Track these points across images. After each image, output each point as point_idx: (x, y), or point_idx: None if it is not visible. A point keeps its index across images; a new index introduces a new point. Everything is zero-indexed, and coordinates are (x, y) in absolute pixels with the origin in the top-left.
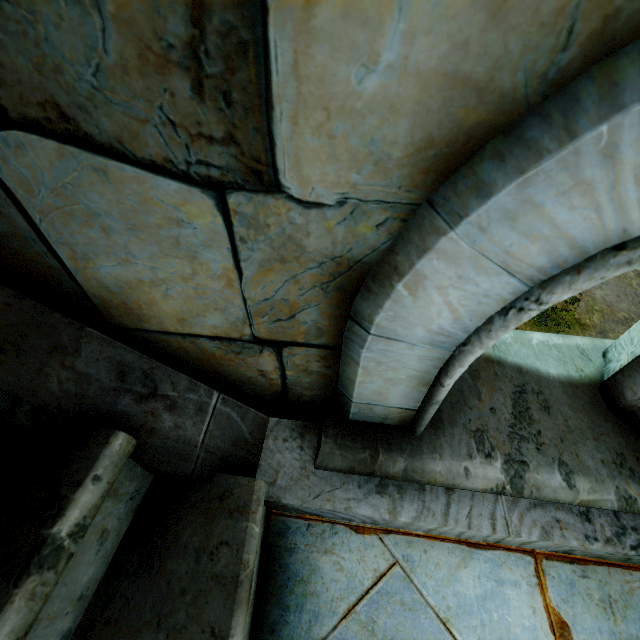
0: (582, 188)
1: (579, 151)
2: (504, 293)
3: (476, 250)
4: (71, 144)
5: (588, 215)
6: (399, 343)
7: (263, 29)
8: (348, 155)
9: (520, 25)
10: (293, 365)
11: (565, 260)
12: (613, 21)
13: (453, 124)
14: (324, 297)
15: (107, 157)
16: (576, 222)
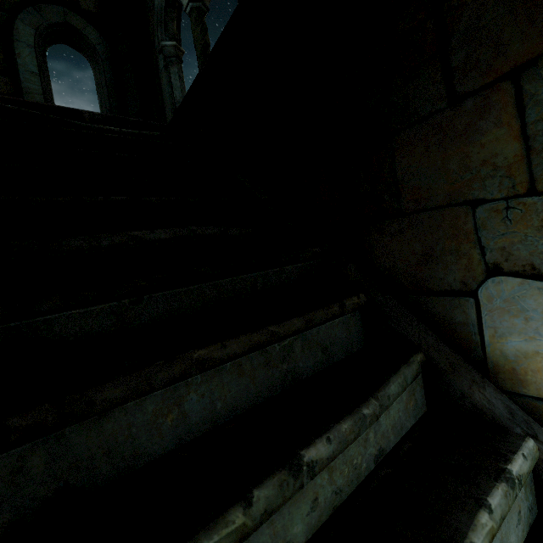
0: None
1: None
2: None
3: None
4: (530, 279)
5: None
6: None
7: None
8: None
9: None
10: None
11: None
12: None
13: None
14: None
15: None
16: None
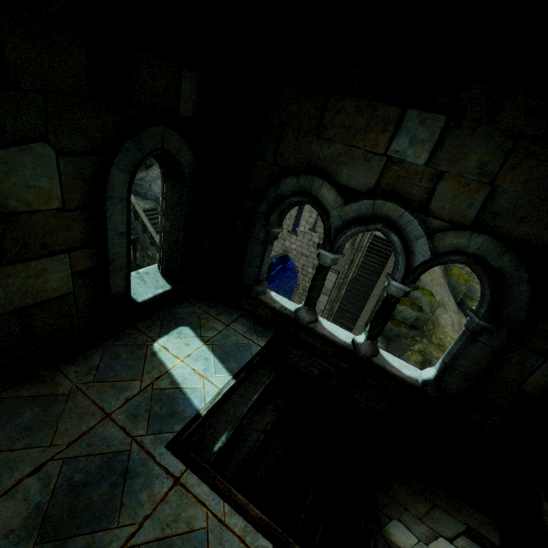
0: None
1: None
2: None
3: None
4: (405, 527)
5: None
6: None
7: (434, 540)
8: None
9: None
10: None
11: None
12: None
13: None
14: None
15: (408, 530)
16: None
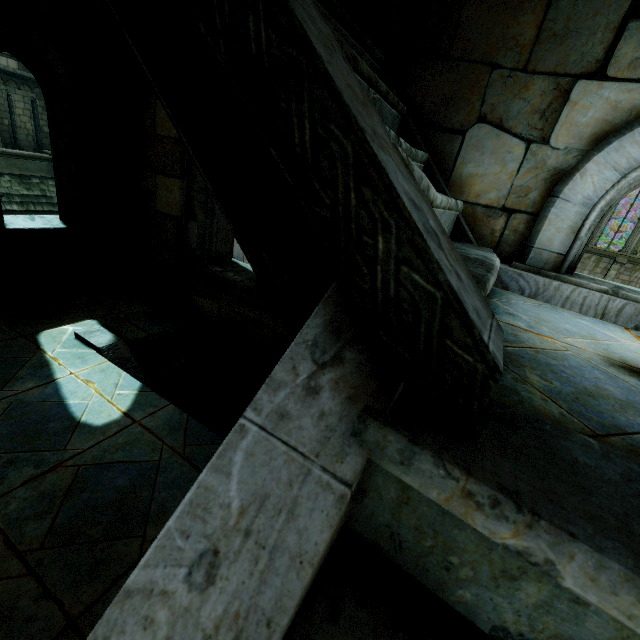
0: (636, 143)
1: (634, 133)
2: (613, 179)
3: (605, 161)
4: (496, 128)
5: (638, 151)
6: (569, 204)
7: (563, 108)
8: (572, 136)
9: (619, 112)
10: (511, 226)
11: (633, 166)
12: (639, 112)
13: (602, 130)
14: (544, 186)
15: (503, 132)
16: (635, 153)
